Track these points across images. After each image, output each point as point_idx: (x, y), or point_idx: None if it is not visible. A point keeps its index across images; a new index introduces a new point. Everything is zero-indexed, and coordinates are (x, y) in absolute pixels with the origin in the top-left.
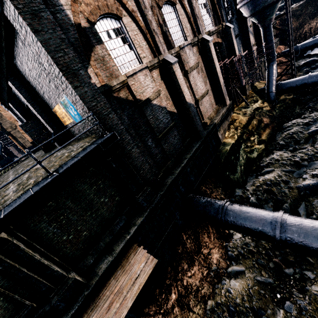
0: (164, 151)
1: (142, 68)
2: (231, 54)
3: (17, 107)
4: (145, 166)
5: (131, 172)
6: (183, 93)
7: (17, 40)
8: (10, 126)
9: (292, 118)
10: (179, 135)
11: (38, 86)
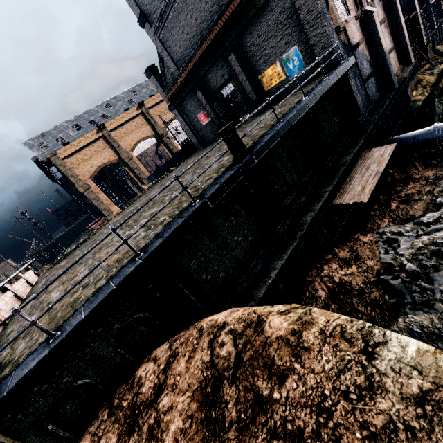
0: (366, 96)
1: (352, 18)
2: (410, 12)
3: (203, 94)
4: (359, 100)
5: (354, 99)
6: (381, 41)
7: (267, 7)
8: (127, 156)
9: None
10: (376, 84)
11: (257, 52)
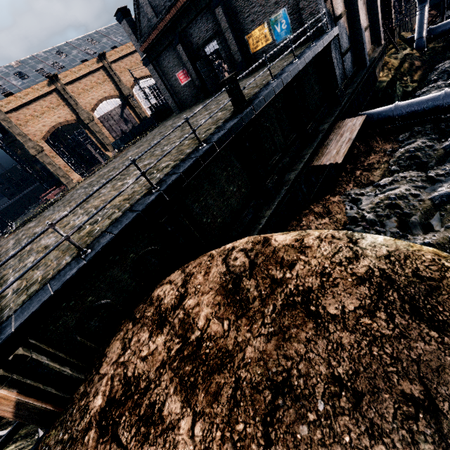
0: (343, 70)
1: None
2: None
3: (184, 49)
4: (337, 73)
5: (334, 70)
6: (359, 17)
7: None
8: (87, 117)
9: (443, 61)
10: (351, 60)
11: (246, 8)
